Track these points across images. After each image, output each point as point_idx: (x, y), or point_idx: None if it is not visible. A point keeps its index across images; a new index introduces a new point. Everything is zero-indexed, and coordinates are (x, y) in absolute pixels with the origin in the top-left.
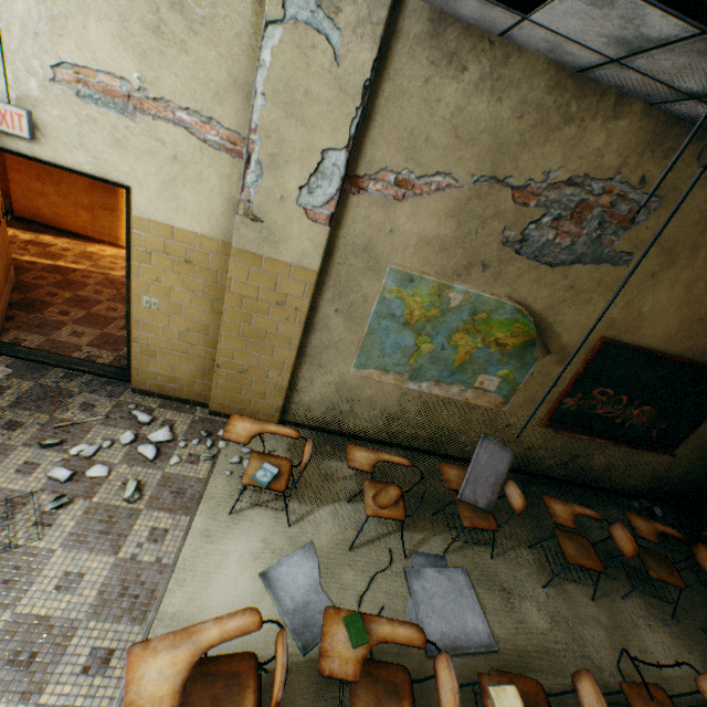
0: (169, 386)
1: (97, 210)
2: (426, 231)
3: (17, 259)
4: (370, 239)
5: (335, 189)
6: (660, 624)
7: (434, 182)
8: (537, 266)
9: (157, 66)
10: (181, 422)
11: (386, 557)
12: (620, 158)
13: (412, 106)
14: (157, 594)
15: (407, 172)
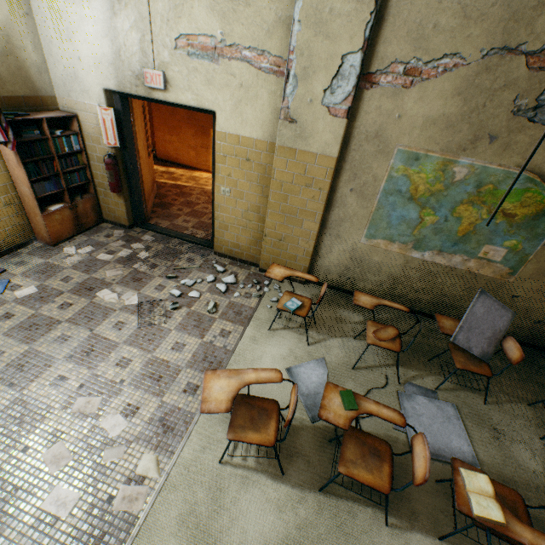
0: (235, 250)
1: (199, 149)
2: (432, 112)
3: (157, 181)
4: (380, 126)
5: (351, 86)
6: None
7: (441, 65)
8: None
9: (231, 22)
10: (241, 274)
11: (382, 380)
12: None
13: None
14: (223, 364)
15: (414, 61)
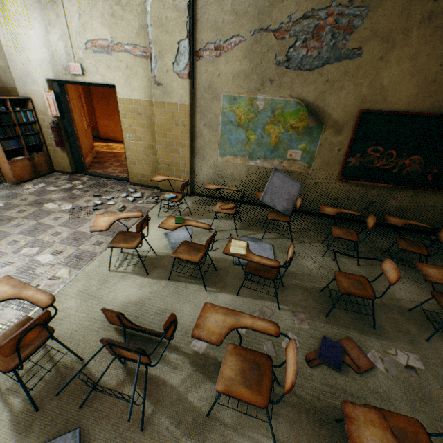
0: (143, 179)
1: None
2: (235, 70)
3: (98, 150)
4: (210, 82)
5: (187, 59)
6: (411, 282)
7: (232, 42)
8: (301, 73)
9: (115, 30)
10: (147, 193)
11: (227, 236)
12: None
13: (212, 7)
14: None
15: (218, 41)
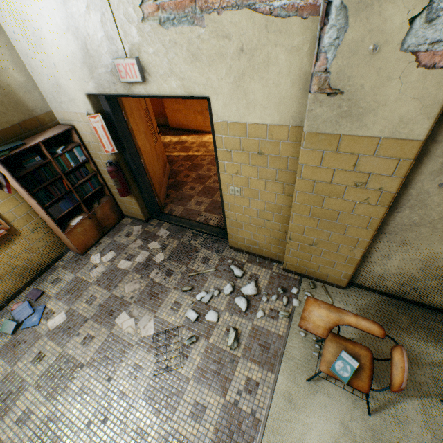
0: (252, 247)
1: (205, 112)
2: None
3: (171, 155)
4: None
5: None
6: None
7: None
8: None
9: None
10: (262, 277)
11: None
12: None
13: None
14: None
15: None
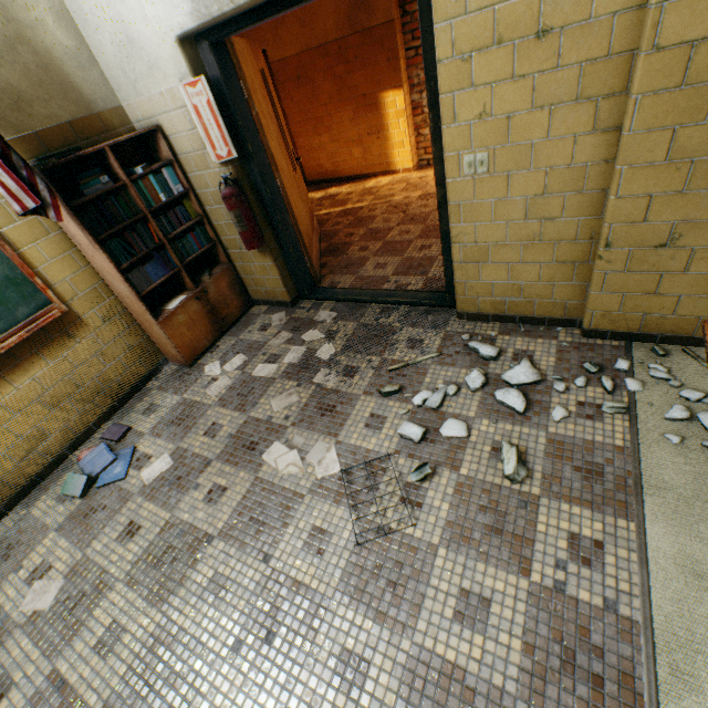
0: (508, 301)
1: (365, 140)
2: None
3: (316, 215)
4: None
5: None
6: None
7: None
8: None
9: None
10: (540, 353)
11: None
12: None
13: None
14: (639, 690)
15: None
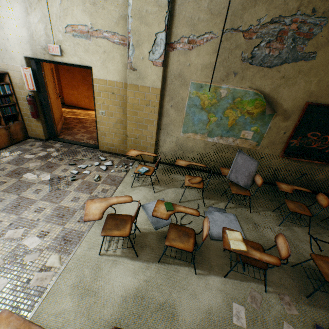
0: (112, 148)
1: (90, 98)
2: (205, 62)
3: (65, 116)
4: (180, 70)
5: (162, 50)
6: None
7: (205, 38)
8: (262, 69)
9: (95, 18)
10: (116, 161)
11: (195, 206)
12: (297, 2)
13: (190, 5)
14: None
15: (192, 36)
